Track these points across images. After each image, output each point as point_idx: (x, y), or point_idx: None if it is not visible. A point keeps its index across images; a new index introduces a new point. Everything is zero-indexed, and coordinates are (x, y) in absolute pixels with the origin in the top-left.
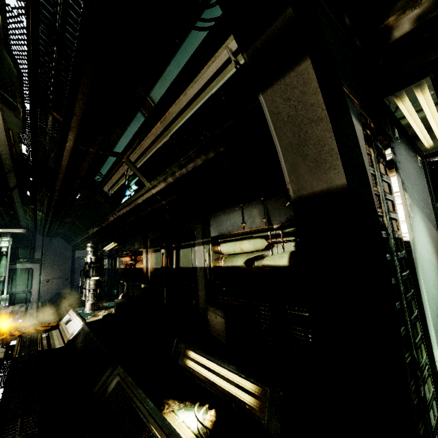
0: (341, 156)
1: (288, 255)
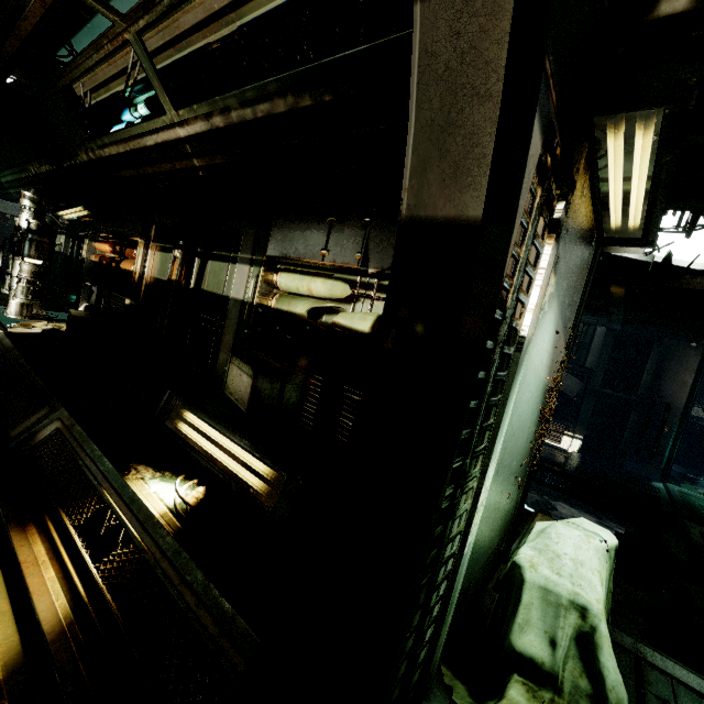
0: (492, 173)
1: (374, 319)
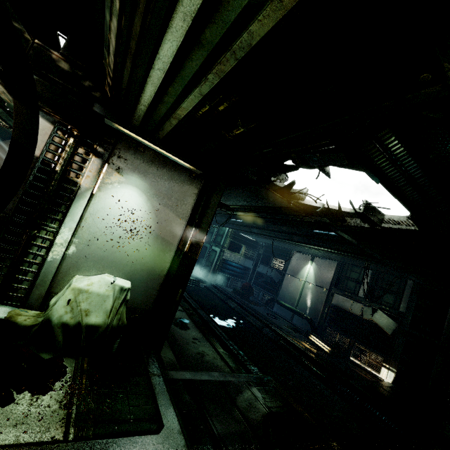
0: (15, 129)
1: None
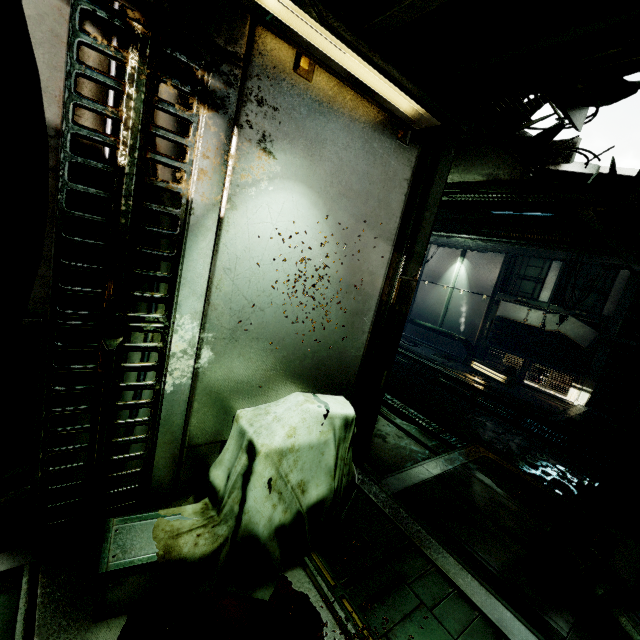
0: None
1: None
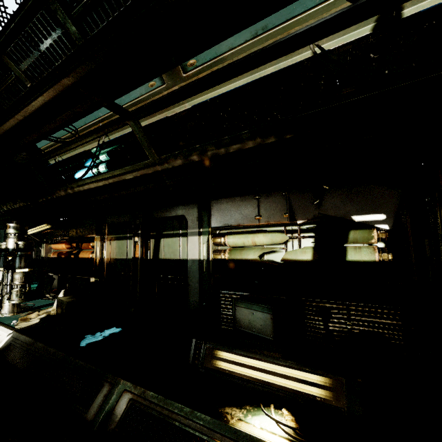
0: None
1: (312, 250)
